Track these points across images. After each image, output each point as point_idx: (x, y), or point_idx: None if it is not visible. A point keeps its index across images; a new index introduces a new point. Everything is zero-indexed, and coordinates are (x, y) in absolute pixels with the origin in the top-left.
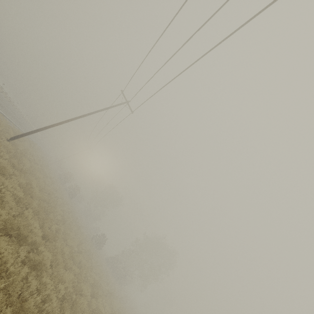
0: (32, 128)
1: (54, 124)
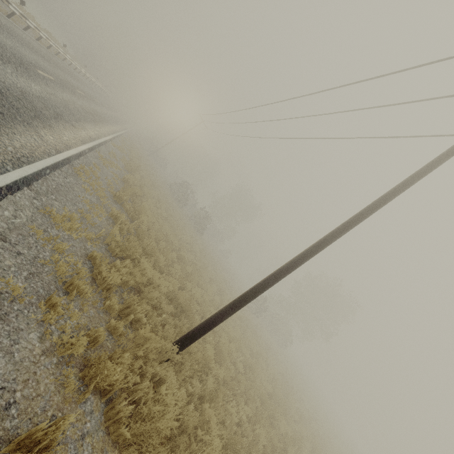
0: (96, 87)
1: (296, 264)
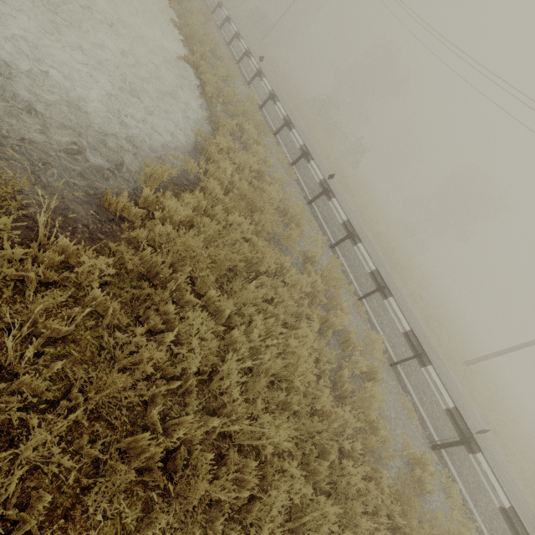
0: None
1: None
